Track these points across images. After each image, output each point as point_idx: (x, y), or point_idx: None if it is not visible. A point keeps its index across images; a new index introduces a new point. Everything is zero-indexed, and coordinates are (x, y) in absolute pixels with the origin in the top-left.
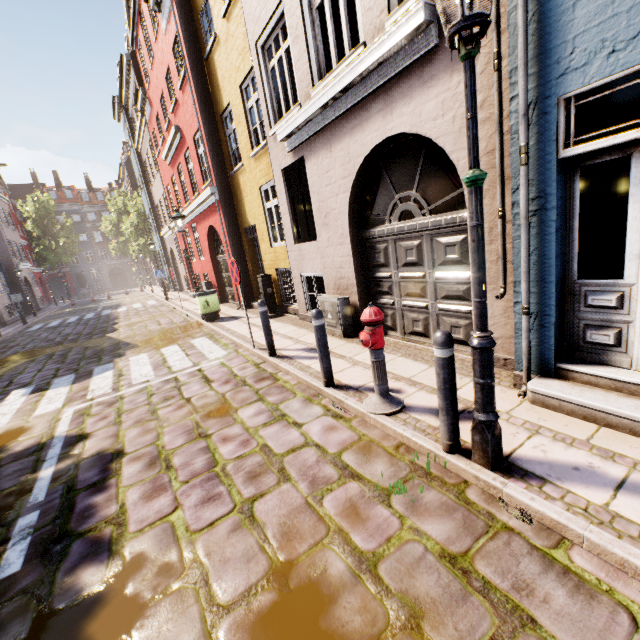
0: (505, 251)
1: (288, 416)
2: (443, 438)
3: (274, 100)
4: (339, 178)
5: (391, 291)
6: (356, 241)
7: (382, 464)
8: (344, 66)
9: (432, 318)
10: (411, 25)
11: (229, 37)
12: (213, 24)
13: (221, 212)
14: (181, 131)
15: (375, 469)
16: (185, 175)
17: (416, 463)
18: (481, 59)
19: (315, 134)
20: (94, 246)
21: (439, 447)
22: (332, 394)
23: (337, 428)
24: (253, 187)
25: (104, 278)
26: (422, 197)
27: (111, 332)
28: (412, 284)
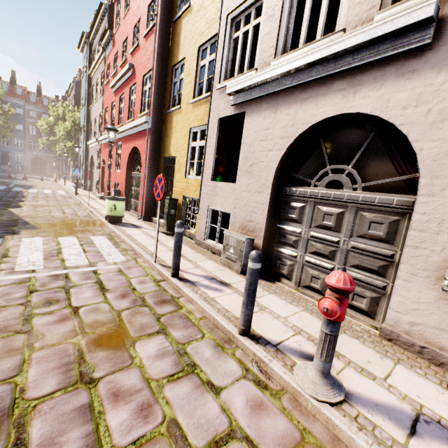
0: None
1: (199, 368)
2: None
3: (229, 63)
4: (277, 137)
5: (296, 245)
6: (274, 193)
7: None
8: (316, 45)
9: None
10: (415, 17)
11: (202, 8)
12: (187, 1)
13: (149, 138)
14: (134, 69)
15: None
16: (125, 103)
17: None
18: None
19: (264, 96)
20: (27, 136)
21: None
22: (251, 348)
23: (266, 407)
24: (184, 127)
25: (26, 163)
26: (357, 173)
27: (14, 207)
28: (321, 245)
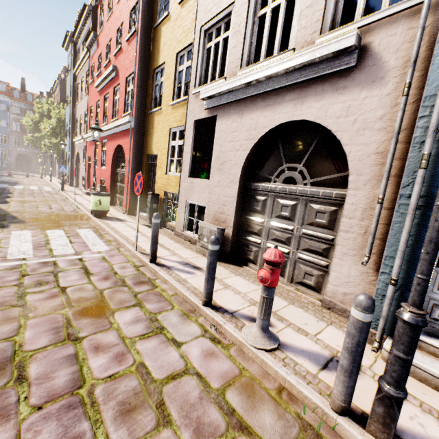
0: (376, 229)
1: (166, 330)
2: (337, 398)
3: (203, 70)
4: (243, 139)
5: (260, 233)
6: (242, 188)
7: (269, 414)
8: (272, 60)
9: (290, 262)
10: (342, 45)
11: (179, 18)
12: (167, 8)
13: (132, 137)
14: (117, 70)
15: (263, 420)
16: (110, 102)
17: (303, 418)
18: (389, 85)
19: (232, 102)
20: (11, 132)
21: (327, 403)
22: (210, 315)
23: (216, 355)
24: (165, 127)
25: (11, 159)
26: (307, 171)
27: (1, 203)
28: (280, 232)
